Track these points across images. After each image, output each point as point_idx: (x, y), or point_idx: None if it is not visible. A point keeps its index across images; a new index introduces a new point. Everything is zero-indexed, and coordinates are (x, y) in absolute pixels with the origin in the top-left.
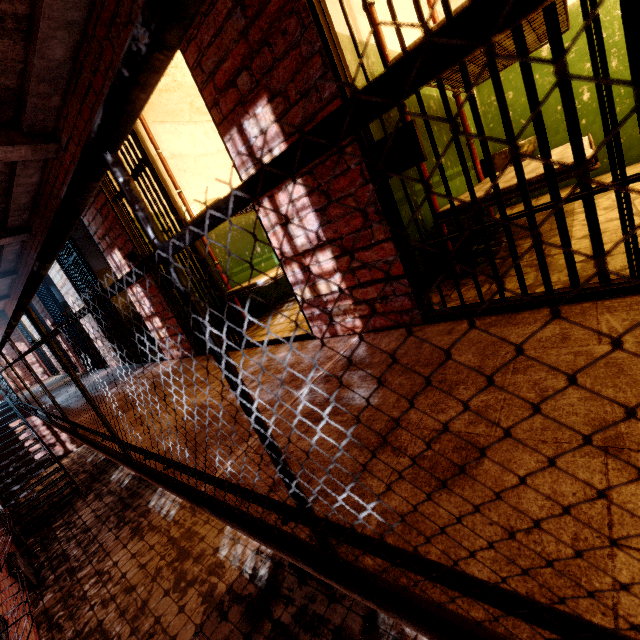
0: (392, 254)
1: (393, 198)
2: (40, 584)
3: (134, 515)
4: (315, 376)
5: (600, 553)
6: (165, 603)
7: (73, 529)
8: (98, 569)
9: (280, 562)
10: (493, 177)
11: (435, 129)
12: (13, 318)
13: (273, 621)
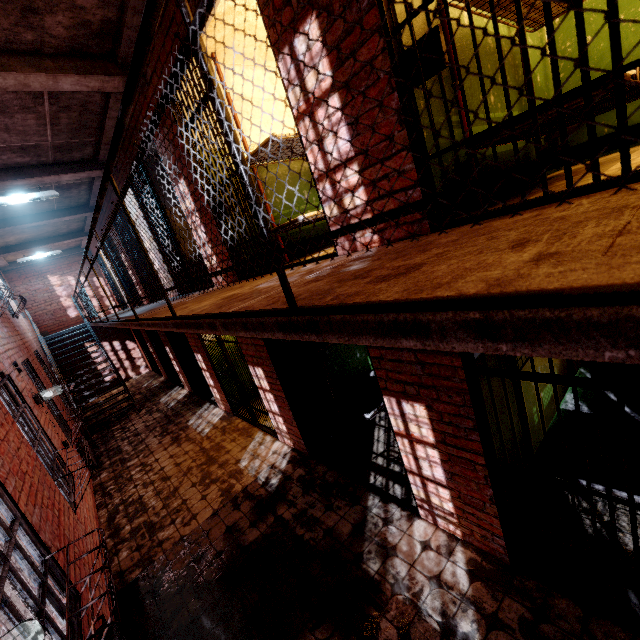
0: (409, 163)
1: (416, 108)
2: (99, 466)
3: (175, 428)
4: (326, 268)
5: (465, 276)
6: (192, 491)
7: (127, 432)
8: (143, 462)
9: (290, 476)
10: (502, 75)
11: (488, 67)
12: (100, 194)
13: (276, 516)
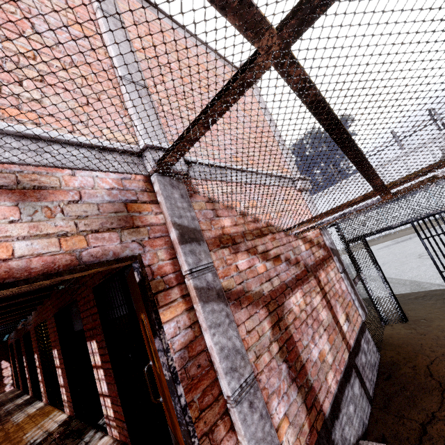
0: None
1: None
2: None
3: None
4: None
5: None
6: None
7: None
8: None
9: (52, 434)
10: None
11: None
12: None
13: None
